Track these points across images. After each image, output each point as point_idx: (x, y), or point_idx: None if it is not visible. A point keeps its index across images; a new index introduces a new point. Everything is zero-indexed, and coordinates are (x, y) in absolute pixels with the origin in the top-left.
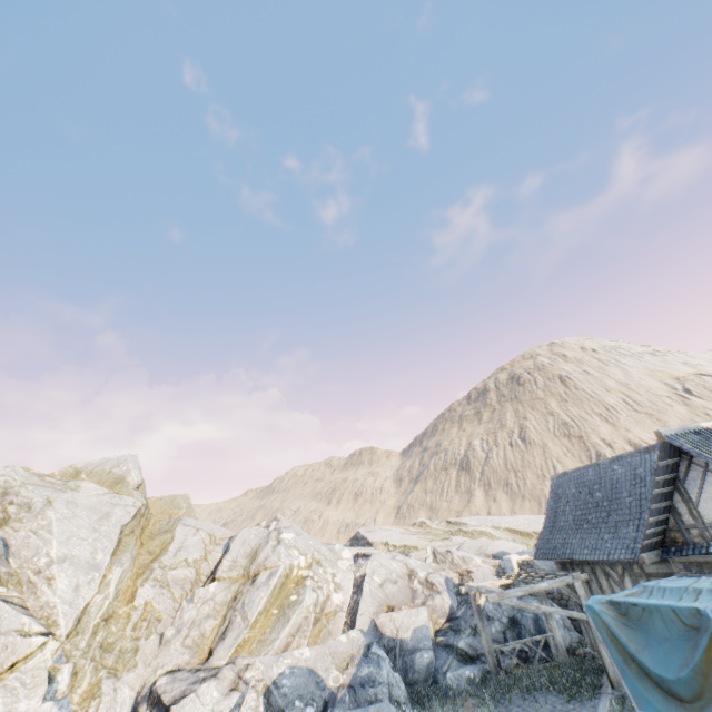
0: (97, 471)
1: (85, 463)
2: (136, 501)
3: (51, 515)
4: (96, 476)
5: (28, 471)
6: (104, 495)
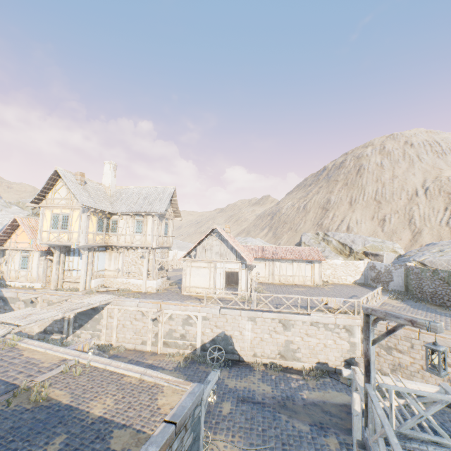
0: (24, 203)
1: (22, 200)
2: (29, 212)
3: (0, 213)
4: (23, 204)
5: (6, 201)
6: (19, 210)
